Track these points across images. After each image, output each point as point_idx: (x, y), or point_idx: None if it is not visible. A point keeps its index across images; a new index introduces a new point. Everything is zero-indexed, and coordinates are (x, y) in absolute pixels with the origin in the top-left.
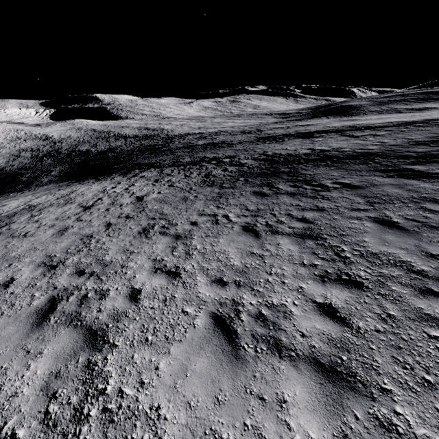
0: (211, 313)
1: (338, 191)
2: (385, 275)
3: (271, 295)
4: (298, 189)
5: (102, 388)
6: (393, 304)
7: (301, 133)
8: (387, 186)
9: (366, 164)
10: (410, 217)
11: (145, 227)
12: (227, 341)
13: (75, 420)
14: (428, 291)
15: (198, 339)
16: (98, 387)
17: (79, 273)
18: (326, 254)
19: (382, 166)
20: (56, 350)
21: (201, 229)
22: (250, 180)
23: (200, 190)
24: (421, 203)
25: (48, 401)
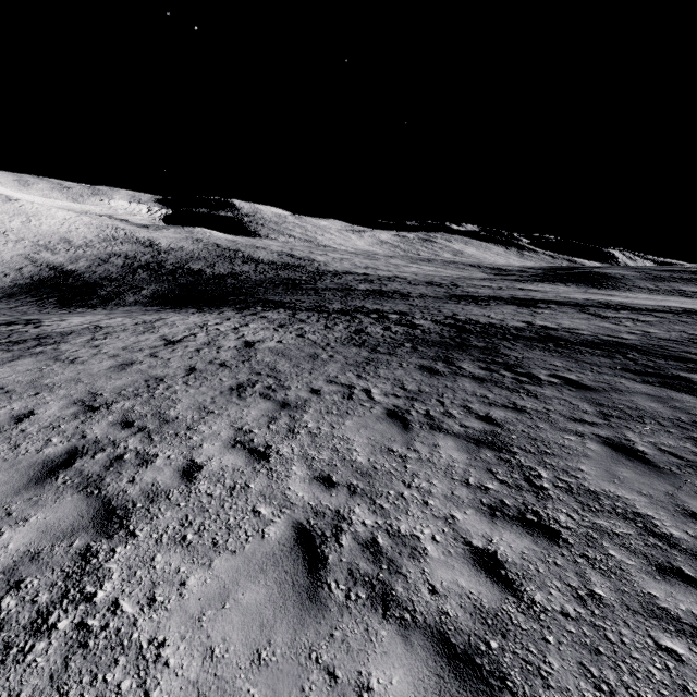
0: (296, 523)
1: (555, 389)
2: (603, 529)
3: (400, 517)
4: (490, 374)
5: (90, 592)
6: (604, 578)
7: (518, 299)
8: (638, 395)
9: (611, 359)
10: (668, 448)
11: (242, 382)
12: (306, 571)
13: (31, 628)
14: (673, 570)
15: (262, 557)
16: (85, 590)
17: (125, 424)
18: (509, 475)
19: (637, 365)
20: (49, 521)
21: (323, 401)
22: (420, 349)
23: (341, 349)
24: (692, 431)
25: (5, 591)
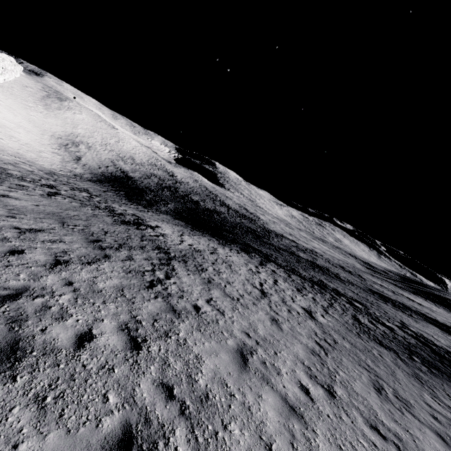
0: None
1: None
2: None
3: None
4: None
5: None
6: None
7: (427, 316)
8: None
9: None
10: None
11: (372, 381)
12: None
13: None
14: None
15: None
16: None
17: (377, 431)
18: None
19: None
20: None
21: None
22: (434, 371)
23: (375, 346)
24: None
25: None
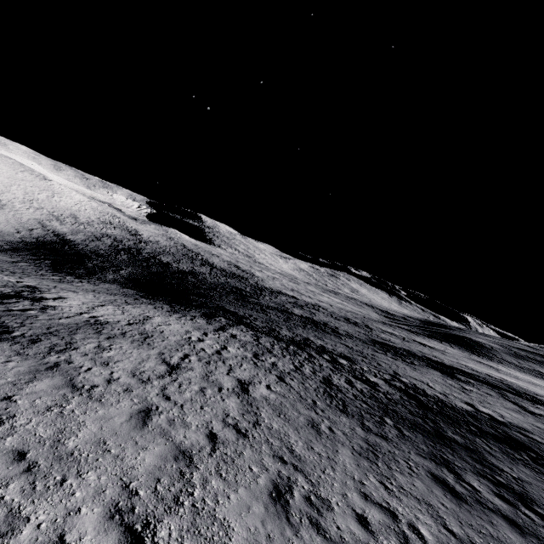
0: None
1: None
2: None
3: None
4: (516, 513)
5: None
6: None
7: (432, 360)
8: None
9: None
10: None
11: (276, 481)
12: None
13: None
14: None
15: None
16: None
17: None
18: None
19: None
20: None
21: None
22: (407, 434)
23: (332, 415)
24: None
25: None
